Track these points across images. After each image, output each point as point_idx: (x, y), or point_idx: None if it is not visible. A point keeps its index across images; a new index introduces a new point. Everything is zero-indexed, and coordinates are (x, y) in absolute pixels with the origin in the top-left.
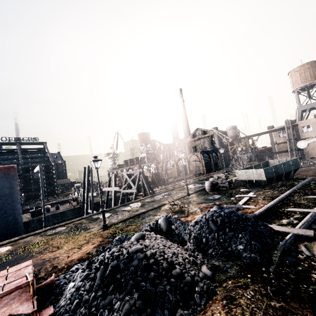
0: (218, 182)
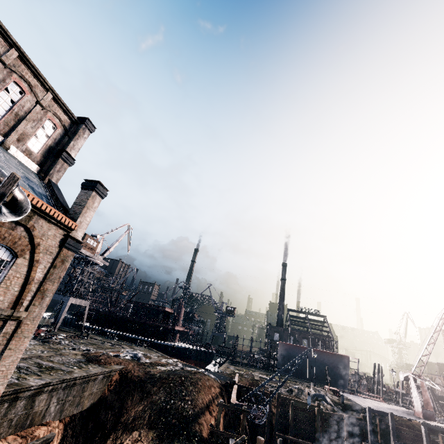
0: None
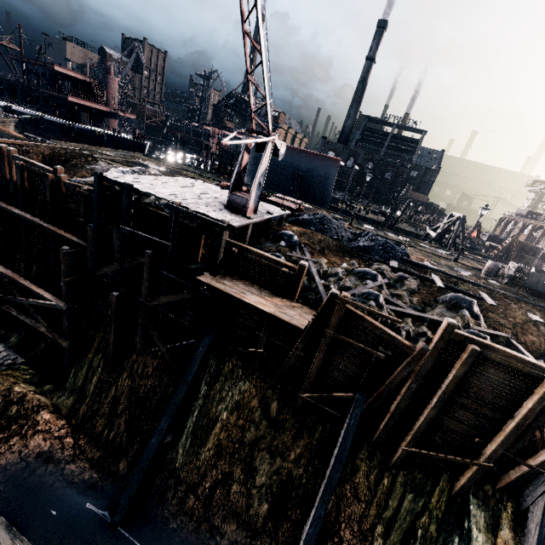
0: (505, 271)
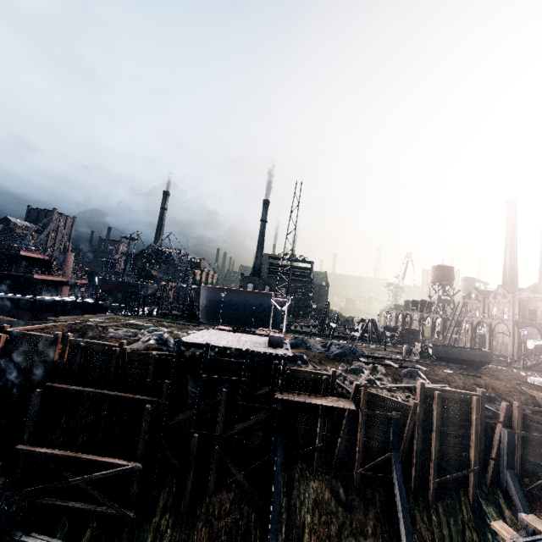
0: (415, 349)
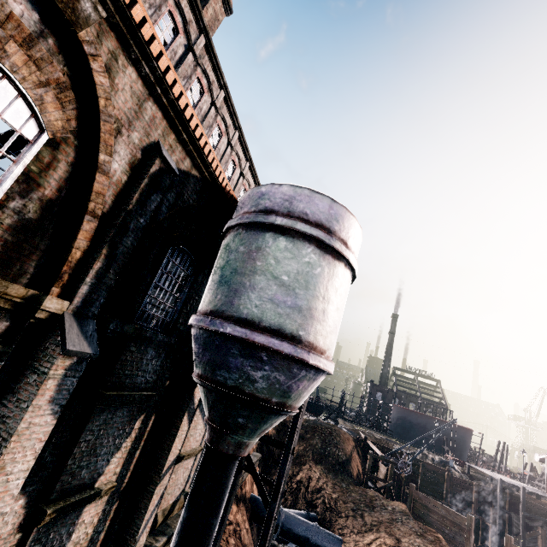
0: None
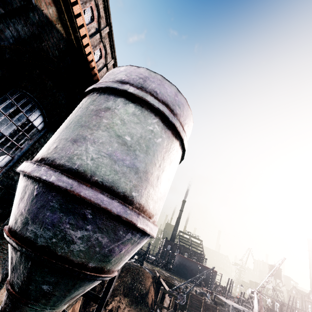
0: None
